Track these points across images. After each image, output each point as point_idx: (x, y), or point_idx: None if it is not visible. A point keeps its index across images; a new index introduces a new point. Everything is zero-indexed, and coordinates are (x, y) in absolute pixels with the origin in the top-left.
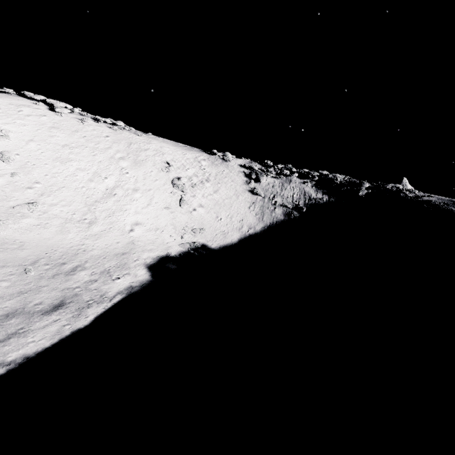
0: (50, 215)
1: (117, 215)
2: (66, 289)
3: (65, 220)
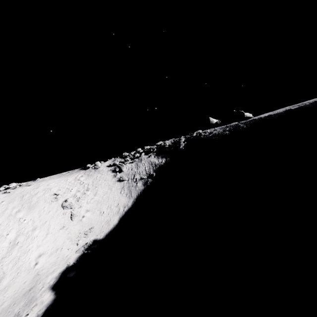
0: None
1: (22, 259)
2: None
3: None
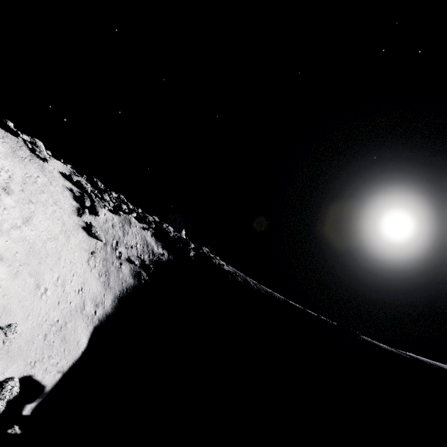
0: None
1: None
2: None
3: None
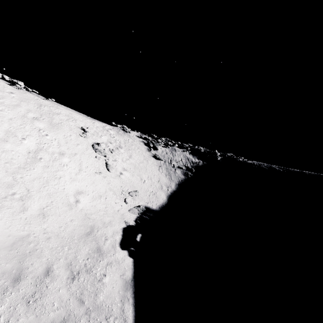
0: None
1: (53, 184)
2: None
3: None
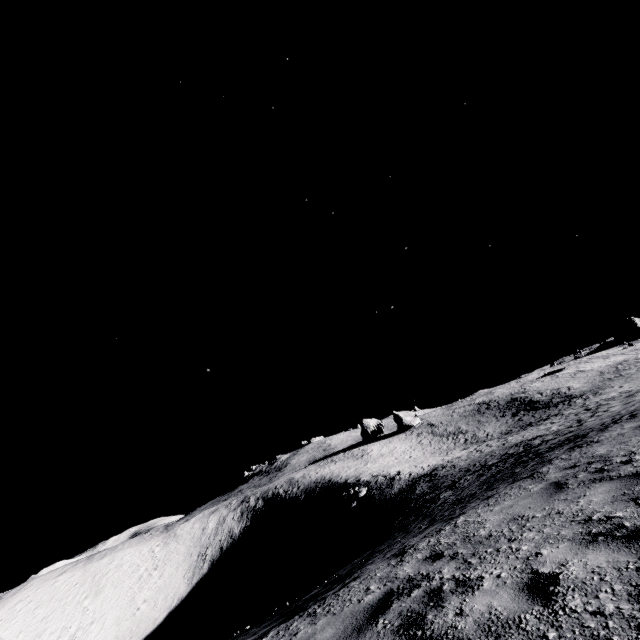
0: None
1: None
2: None
3: None
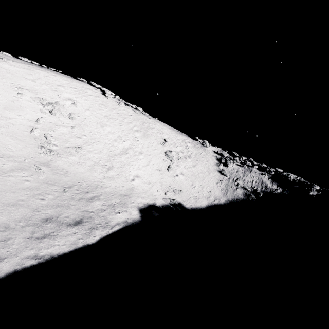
0: (87, 158)
1: (126, 167)
2: (85, 211)
3: (94, 162)
